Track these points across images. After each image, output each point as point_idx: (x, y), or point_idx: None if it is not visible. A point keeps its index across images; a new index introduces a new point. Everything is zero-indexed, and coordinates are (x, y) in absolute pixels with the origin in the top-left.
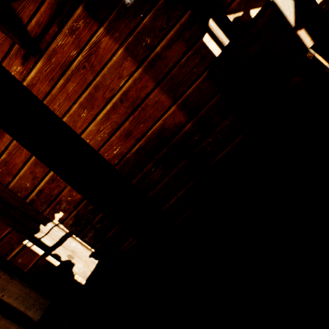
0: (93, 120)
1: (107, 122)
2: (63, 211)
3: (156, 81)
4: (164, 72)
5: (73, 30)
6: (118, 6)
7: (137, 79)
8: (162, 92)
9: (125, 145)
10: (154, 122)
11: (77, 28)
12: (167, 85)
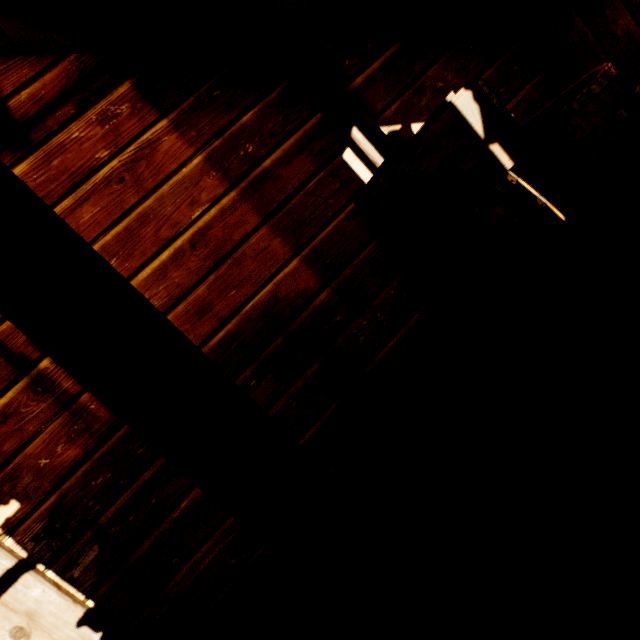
0: (128, 279)
1: (159, 284)
2: (20, 498)
3: (263, 214)
4: (277, 201)
5: (108, 116)
6: (198, 91)
7: (227, 209)
8: (274, 233)
9: (196, 331)
10: (258, 287)
11: (117, 115)
12: (283, 222)
